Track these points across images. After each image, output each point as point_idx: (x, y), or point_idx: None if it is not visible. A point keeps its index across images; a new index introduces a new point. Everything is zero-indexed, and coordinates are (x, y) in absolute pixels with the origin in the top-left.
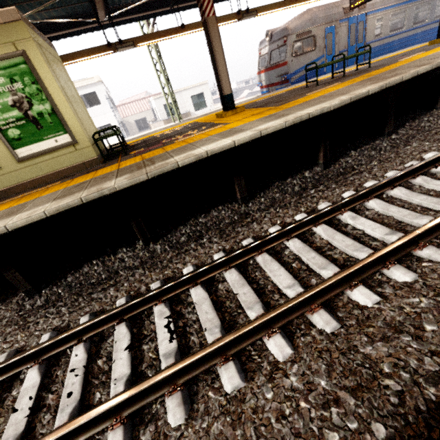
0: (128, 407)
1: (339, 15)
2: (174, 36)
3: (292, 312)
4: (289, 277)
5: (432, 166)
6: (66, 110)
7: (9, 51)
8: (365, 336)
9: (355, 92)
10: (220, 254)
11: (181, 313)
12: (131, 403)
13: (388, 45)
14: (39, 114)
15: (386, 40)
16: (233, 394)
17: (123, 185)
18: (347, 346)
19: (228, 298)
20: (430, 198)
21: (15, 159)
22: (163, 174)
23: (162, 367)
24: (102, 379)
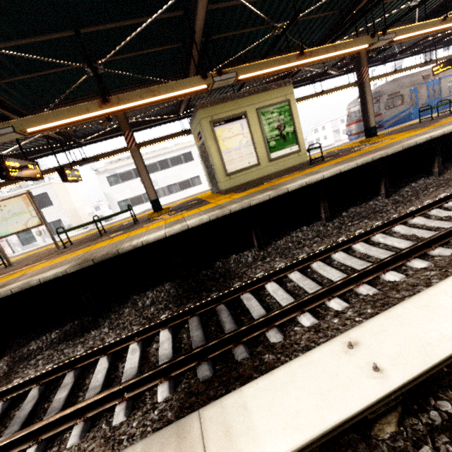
0: None
1: (420, 80)
2: (313, 98)
3: None
4: None
5: None
6: (299, 131)
7: (282, 100)
8: None
9: None
10: None
11: None
12: None
13: None
14: (286, 133)
15: None
16: None
17: (391, 152)
18: None
19: None
20: None
21: (268, 159)
22: (402, 150)
23: None
24: None
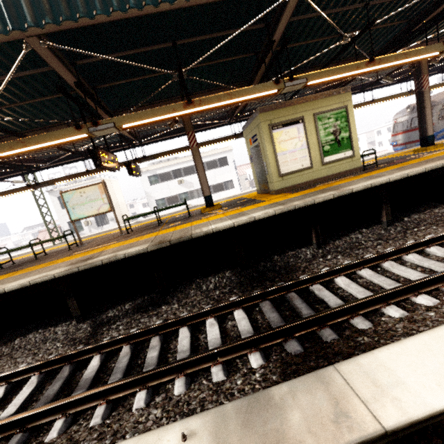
0: None
1: None
2: (363, 107)
3: None
4: None
5: None
6: (354, 137)
7: (340, 106)
8: None
9: None
10: None
11: None
12: None
13: None
14: (341, 138)
15: None
16: None
17: None
18: None
19: None
20: None
21: (321, 163)
22: None
23: None
24: None
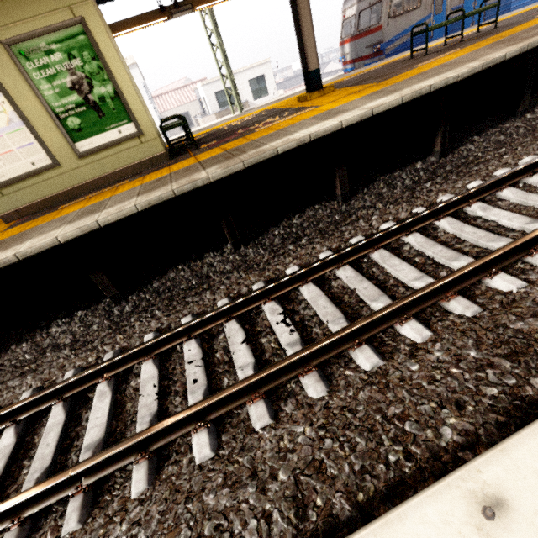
0: (263, 386)
1: None
2: None
3: (425, 300)
4: (415, 271)
5: None
6: (130, 93)
7: (66, 18)
8: (513, 315)
9: (487, 57)
10: (327, 252)
11: (295, 310)
12: (266, 382)
13: None
14: (100, 98)
15: None
16: (374, 371)
17: (217, 175)
18: (494, 325)
19: (345, 294)
20: None
21: (75, 154)
22: (258, 163)
23: (289, 354)
24: (224, 368)
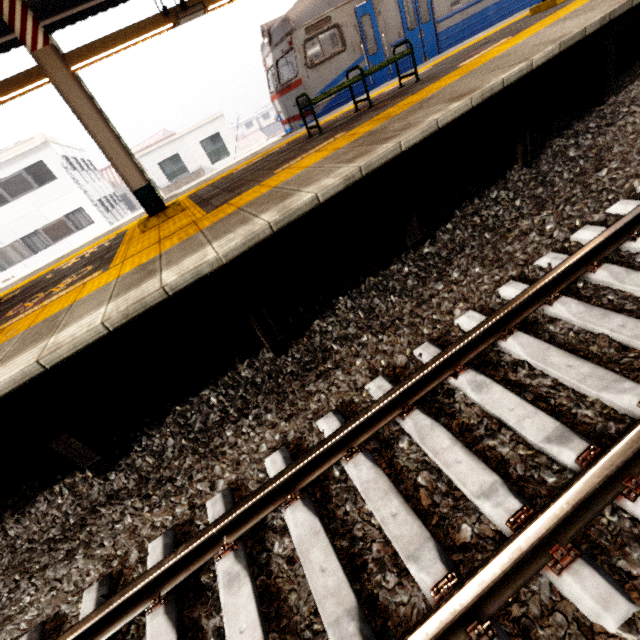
0: None
1: None
2: None
3: None
4: None
5: (449, 369)
6: None
7: None
8: None
9: (297, 197)
10: None
11: None
12: None
13: (478, 16)
14: None
15: (471, 10)
16: None
17: None
18: None
19: None
20: (402, 514)
21: None
22: None
23: None
24: None
